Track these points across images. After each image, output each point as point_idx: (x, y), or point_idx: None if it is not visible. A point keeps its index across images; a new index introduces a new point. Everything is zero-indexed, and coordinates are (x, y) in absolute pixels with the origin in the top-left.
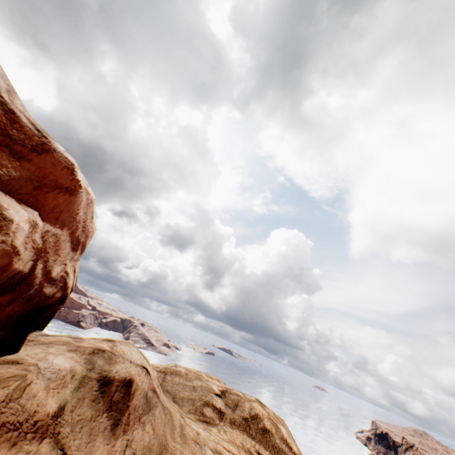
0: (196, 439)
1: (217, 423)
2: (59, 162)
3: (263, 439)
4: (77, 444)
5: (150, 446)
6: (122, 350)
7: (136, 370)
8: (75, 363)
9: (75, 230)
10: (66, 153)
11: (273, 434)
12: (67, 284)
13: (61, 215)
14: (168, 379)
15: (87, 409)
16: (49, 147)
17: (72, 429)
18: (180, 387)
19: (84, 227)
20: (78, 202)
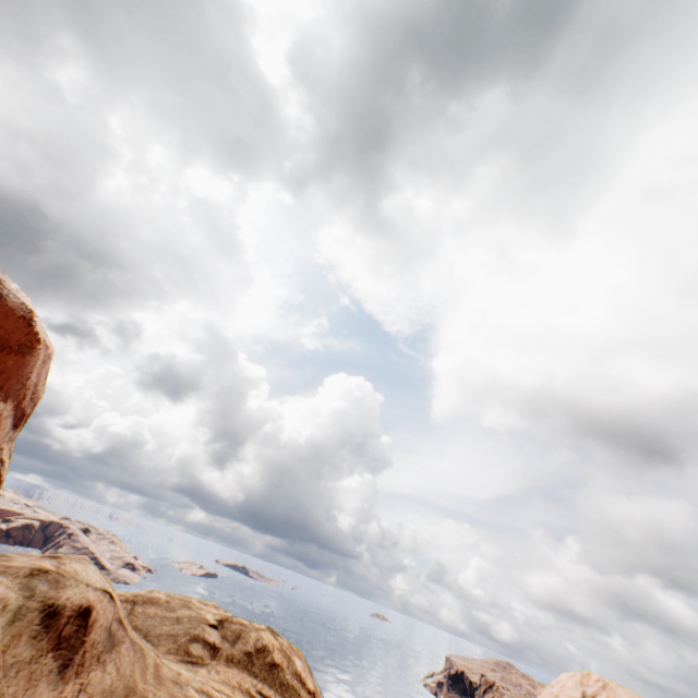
0: (176, 679)
1: (208, 662)
2: (13, 311)
3: (269, 676)
4: (13, 692)
5: (113, 689)
6: (74, 570)
7: (96, 595)
8: (6, 590)
9: (21, 400)
10: (20, 291)
11: (283, 669)
12: (0, 478)
13: (7, 383)
14: (138, 612)
15: (25, 648)
16: (1, 291)
17: (5, 674)
18: (156, 621)
19: (34, 393)
20: (33, 363)
